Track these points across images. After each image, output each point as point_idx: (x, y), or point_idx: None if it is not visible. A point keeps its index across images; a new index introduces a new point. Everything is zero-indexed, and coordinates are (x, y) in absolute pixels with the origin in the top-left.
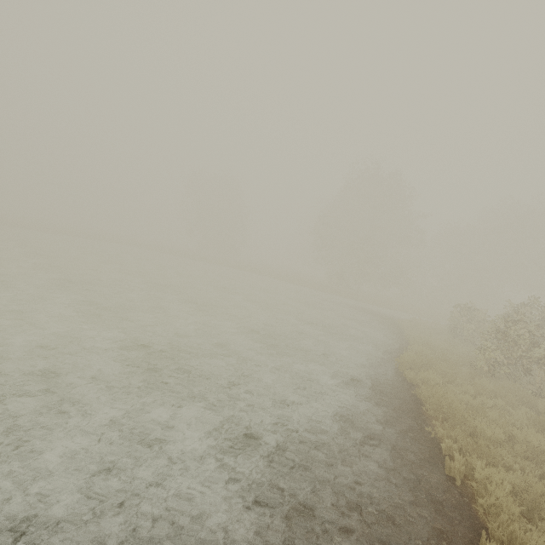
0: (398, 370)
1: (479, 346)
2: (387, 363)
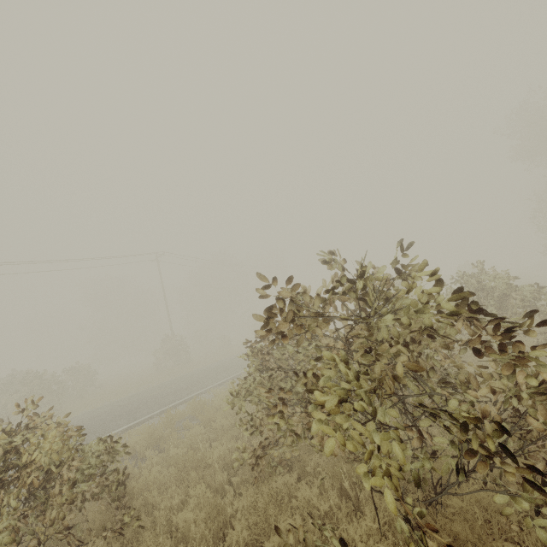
0: None
1: None
2: None
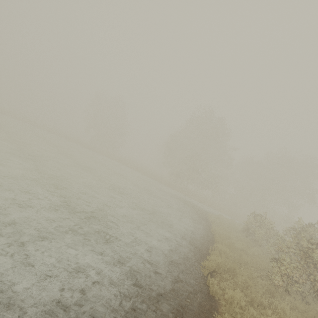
0: (202, 274)
1: (273, 256)
2: (194, 261)
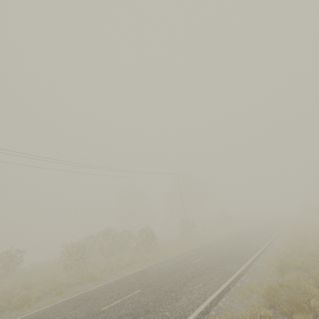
0: None
1: None
2: None
